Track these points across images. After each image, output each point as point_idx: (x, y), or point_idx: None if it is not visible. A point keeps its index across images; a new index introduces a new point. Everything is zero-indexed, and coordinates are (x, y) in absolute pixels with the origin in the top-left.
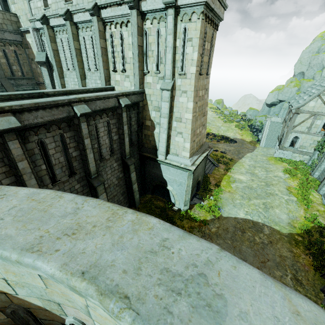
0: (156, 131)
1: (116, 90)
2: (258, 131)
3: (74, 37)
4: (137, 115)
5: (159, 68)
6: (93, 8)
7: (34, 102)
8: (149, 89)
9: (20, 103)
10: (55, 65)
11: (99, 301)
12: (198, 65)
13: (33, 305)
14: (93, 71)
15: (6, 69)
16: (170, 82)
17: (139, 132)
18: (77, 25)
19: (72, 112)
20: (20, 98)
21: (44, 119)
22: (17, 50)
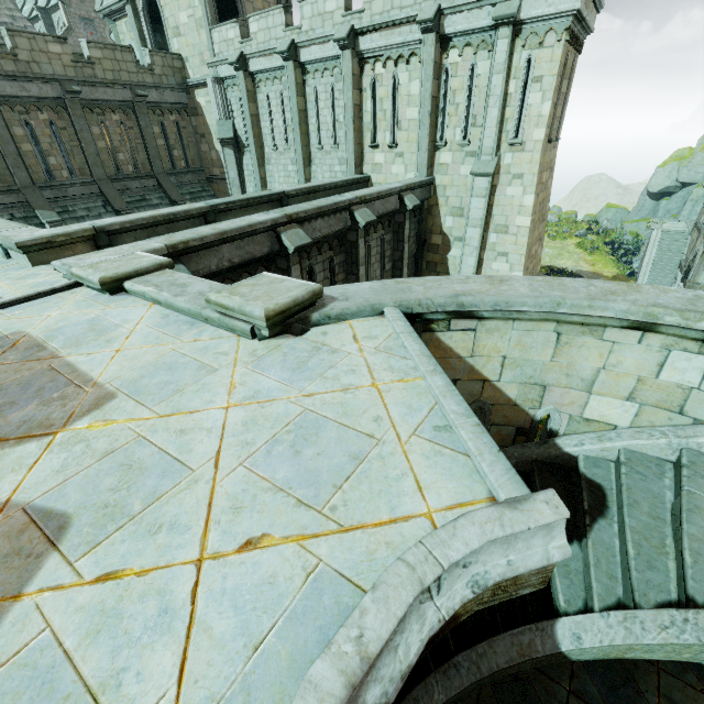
0: (451, 254)
1: (372, 181)
2: (629, 255)
3: (298, 89)
4: (416, 225)
5: (469, 136)
6: (348, 37)
7: (317, 207)
8: (443, 175)
9: (302, 208)
10: (253, 144)
11: (679, 315)
12: (549, 124)
13: (503, 398)
14: (327, 150)
15: (164, 157)
16: (492, 160)
17: (419, 258)
18: (306, 66)
19: (349, 222)
20: (258, 204)
21: (322, 232)
22: (180, 121)
